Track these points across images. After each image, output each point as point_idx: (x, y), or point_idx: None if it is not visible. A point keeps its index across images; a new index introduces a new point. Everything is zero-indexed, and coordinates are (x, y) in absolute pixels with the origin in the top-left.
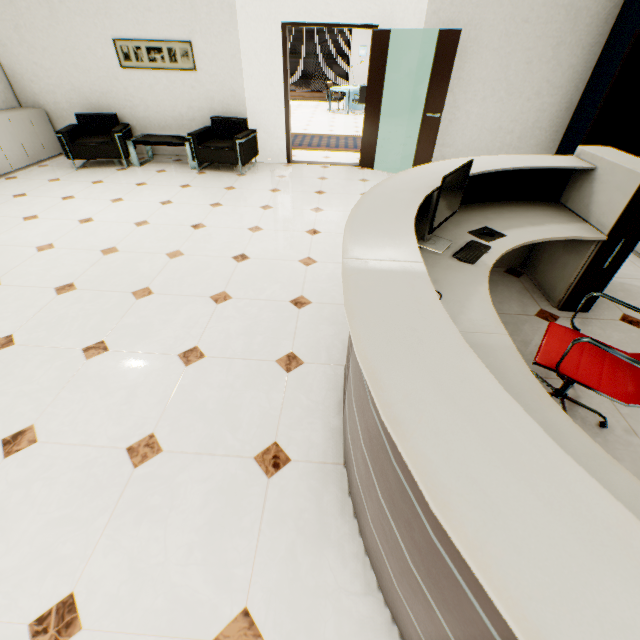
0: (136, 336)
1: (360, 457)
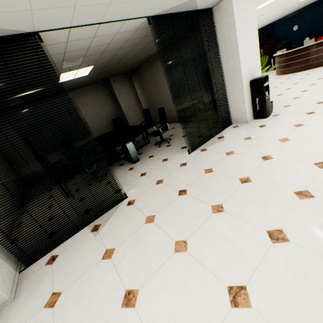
0: (280, 82)
1: (322, 56)
